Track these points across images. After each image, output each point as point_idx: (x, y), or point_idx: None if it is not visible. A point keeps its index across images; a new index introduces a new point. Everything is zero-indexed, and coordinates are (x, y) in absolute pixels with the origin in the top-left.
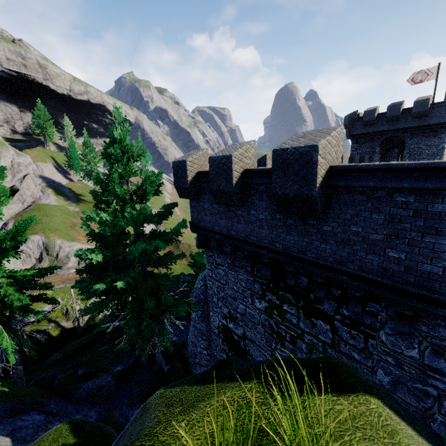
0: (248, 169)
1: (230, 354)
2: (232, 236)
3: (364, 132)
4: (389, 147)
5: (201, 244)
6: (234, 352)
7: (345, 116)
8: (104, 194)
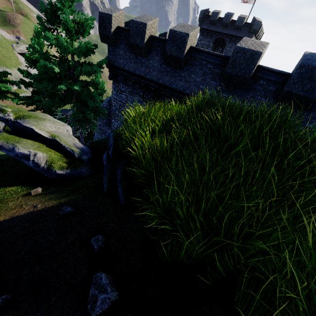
0: (153, 35)
1: None
2: (136, 74)
3: (208, 29)
4: (218, 45)
5: (112, 77)
6: None
7: (201, 10)
8: (49, 22)
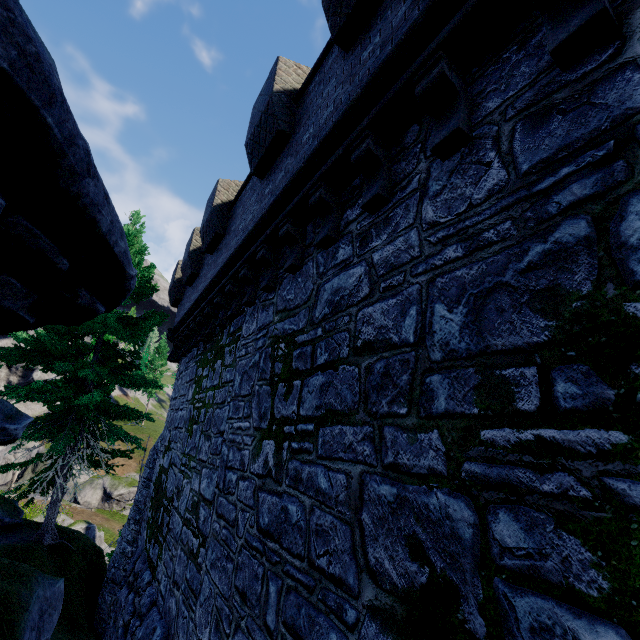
0: None
1: (151, 520)
2: (186, 312)
3: None
4: None
5: (173, 355)
6: (155, 510)
7: None
8: None
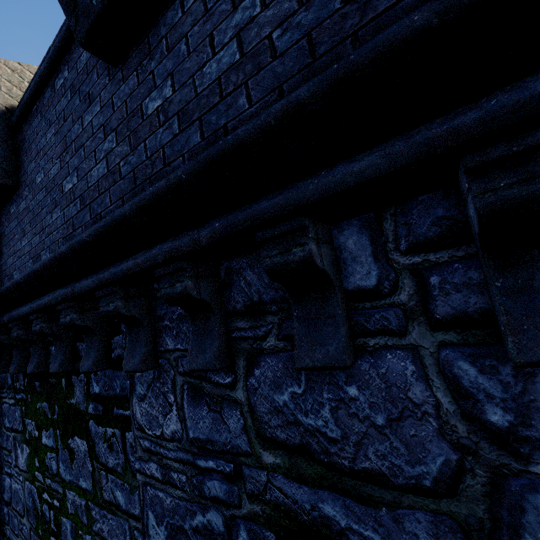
0: None
1: None
2: None
3: None
4: None
5: None
6: None
7: None
8: None
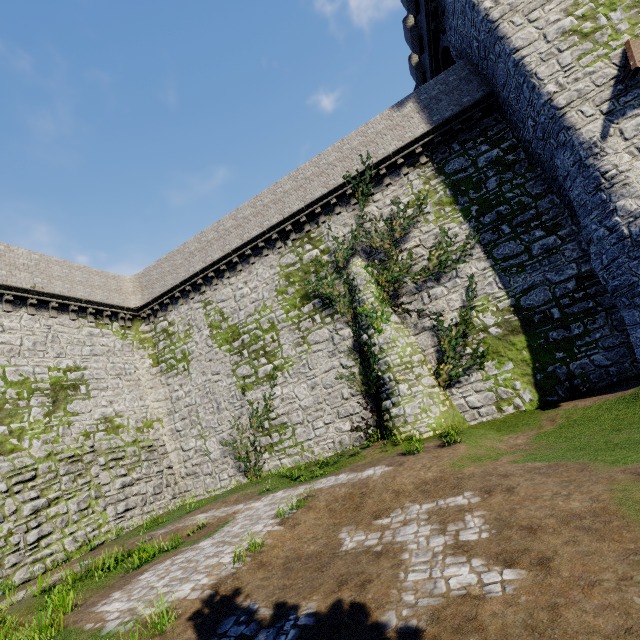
0: None
1: None
2: None
3: None
4: None
5: None
6: None
7: None
8: None
